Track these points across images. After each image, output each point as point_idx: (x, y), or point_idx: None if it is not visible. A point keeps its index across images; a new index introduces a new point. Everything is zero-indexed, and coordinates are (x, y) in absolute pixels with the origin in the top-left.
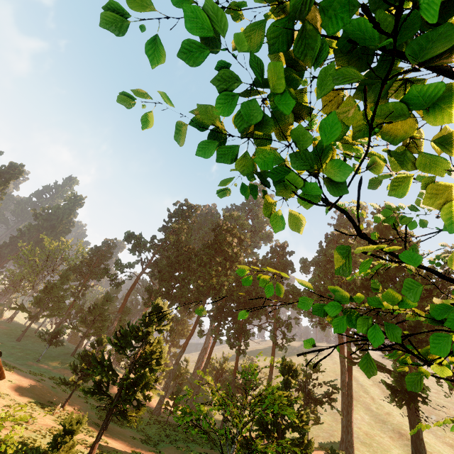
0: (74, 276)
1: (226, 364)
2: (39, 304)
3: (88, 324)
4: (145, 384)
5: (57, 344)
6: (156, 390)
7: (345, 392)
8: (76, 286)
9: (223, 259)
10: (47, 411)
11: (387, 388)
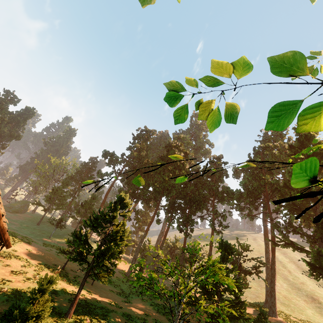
0: (71, 182)
1: (177, 243)
2: (49, 201)
3: (81, 214)
4: (111, 254)
5: (61, 227)
6: (120, 259)
7: (268, 266)
8: (73, 190)
9: (173, 168)
10: (51, 271)
11: (307, 265)
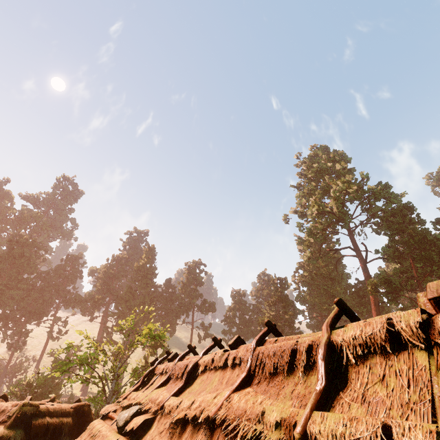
0: None
1: None
2: None
3: None
4: None
5: None
6: None
7: None
8: None
9: (15, 271)
10: None
11: (112, 356)
